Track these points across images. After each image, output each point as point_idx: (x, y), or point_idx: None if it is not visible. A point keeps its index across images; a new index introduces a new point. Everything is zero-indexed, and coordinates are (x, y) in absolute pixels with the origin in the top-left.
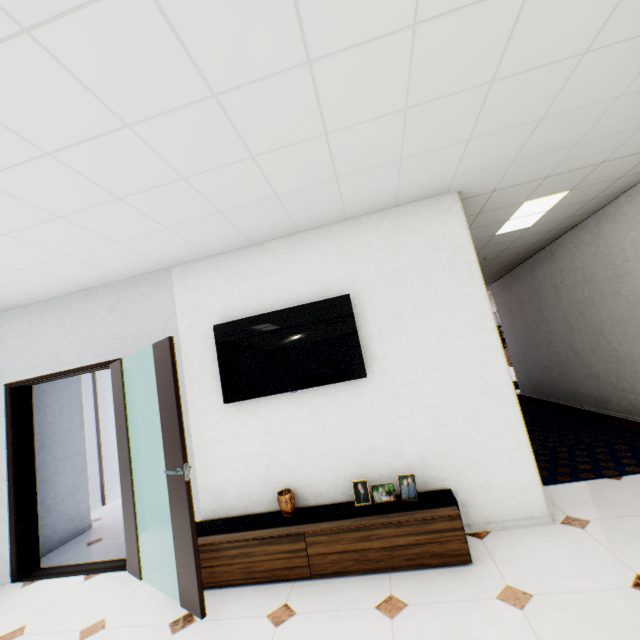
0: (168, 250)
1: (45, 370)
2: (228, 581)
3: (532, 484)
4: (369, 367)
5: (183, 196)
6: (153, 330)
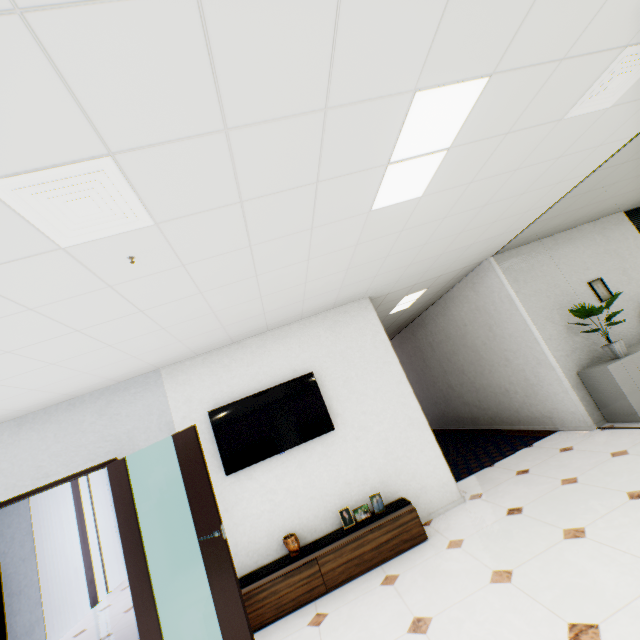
0: (168, 356)
1: (23, 488)
2: (262, 622)
3: (448, 479)
4: (334, 422)
5: (206, 321)
6: (148, 425)
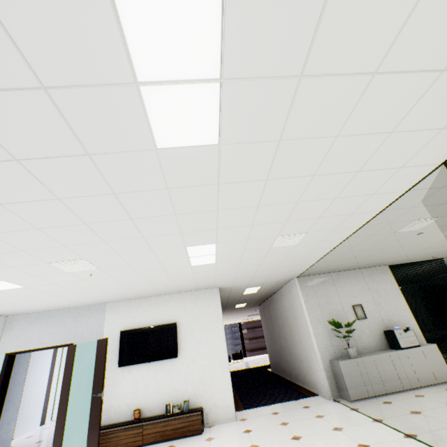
0: (110, 298)
1: (31, 346)
2: None
3: (231, 404)
4: (180, 353)
5: (126, 289)
6: (92, 330)
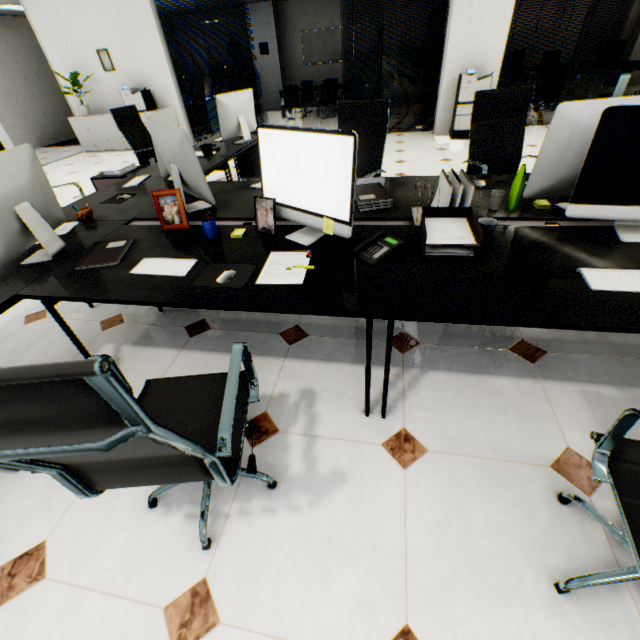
0: None
1: None
2: None
3: (11, 142)
4: None
5: None
6: None
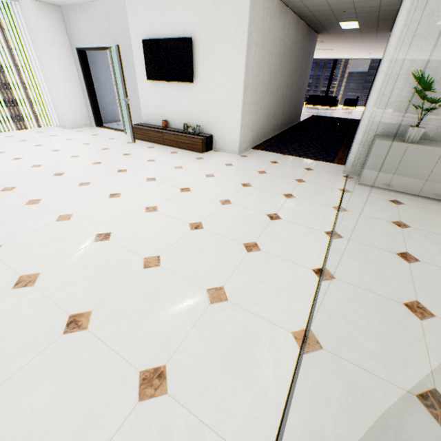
0: None
1: (88, 45)
2: (144, 140)
3: (237, 141)
4: (196, 79)
5: None
6: (122, 35)
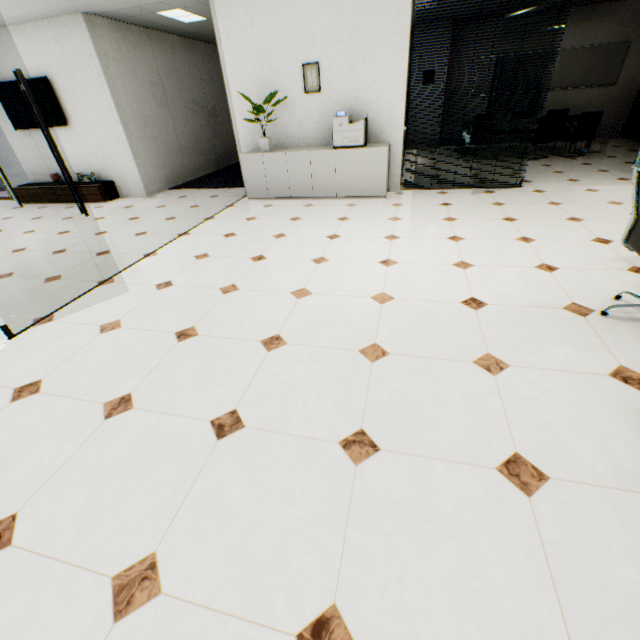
0: None
1: None
2: (36, 202)
3: (140, 183)
4: (71, 121)
5: None
6: None
